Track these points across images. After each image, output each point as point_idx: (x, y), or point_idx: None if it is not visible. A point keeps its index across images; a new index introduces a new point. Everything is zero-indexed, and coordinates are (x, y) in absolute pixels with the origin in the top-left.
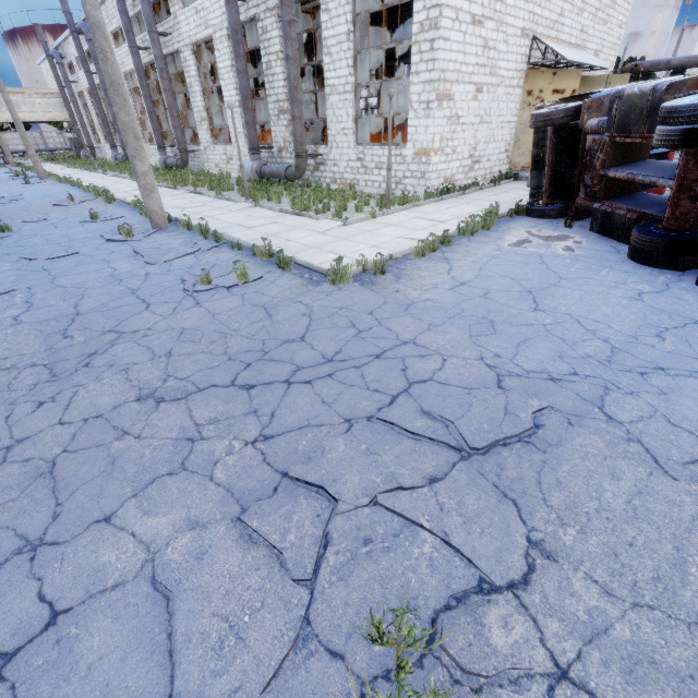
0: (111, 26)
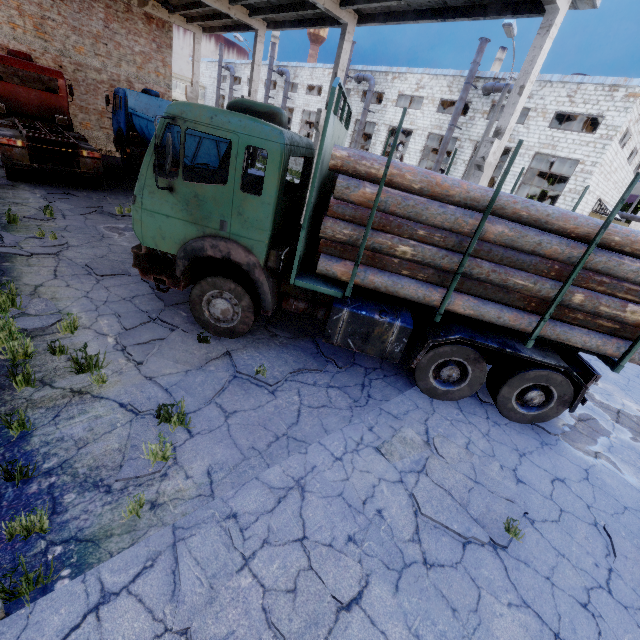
0: (311, 82)
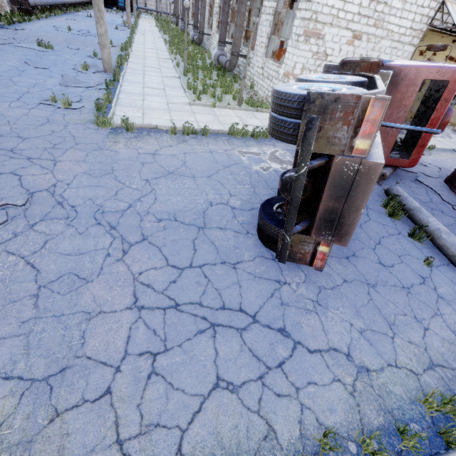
0: None
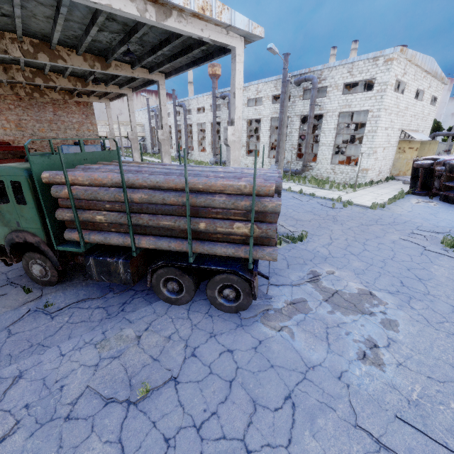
0: (198, 106)
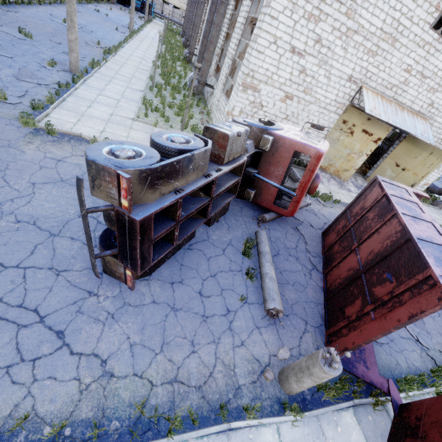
0: None
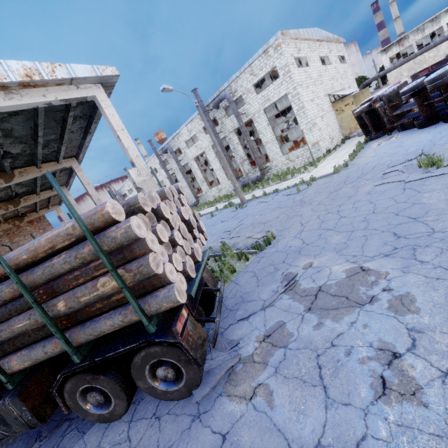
0: (150, 170)
